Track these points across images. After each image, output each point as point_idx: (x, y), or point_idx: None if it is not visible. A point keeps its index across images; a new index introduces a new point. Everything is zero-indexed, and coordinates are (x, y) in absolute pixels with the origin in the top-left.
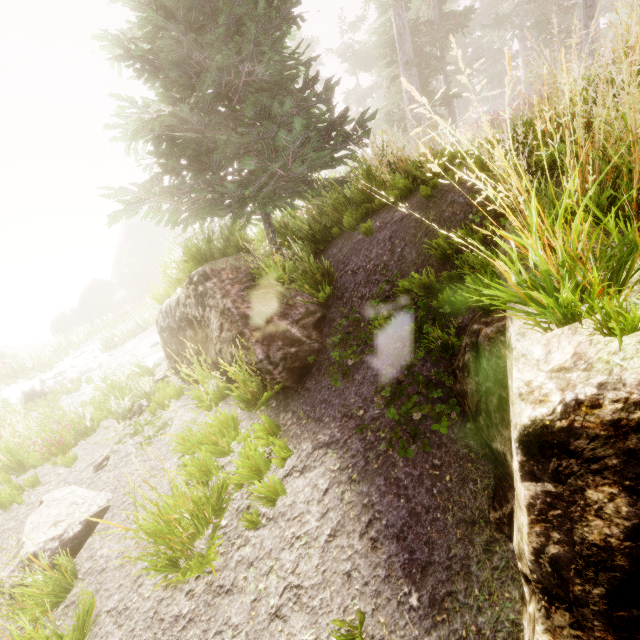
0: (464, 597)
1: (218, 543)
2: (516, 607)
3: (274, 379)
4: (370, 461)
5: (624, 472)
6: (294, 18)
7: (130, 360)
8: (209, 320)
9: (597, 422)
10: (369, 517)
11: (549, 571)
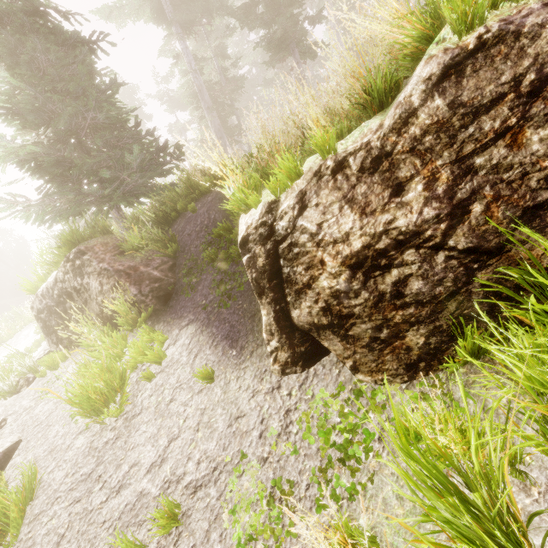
0: (252, 339)
1: (128, 388)
2: None
3: (147, 306)
4: (211, 318)
5: (260, 240)
6: (121, 85)
7: None
8: (88, 285)
9: (252, 229)
10: (213, 339)
11: (256, 285)
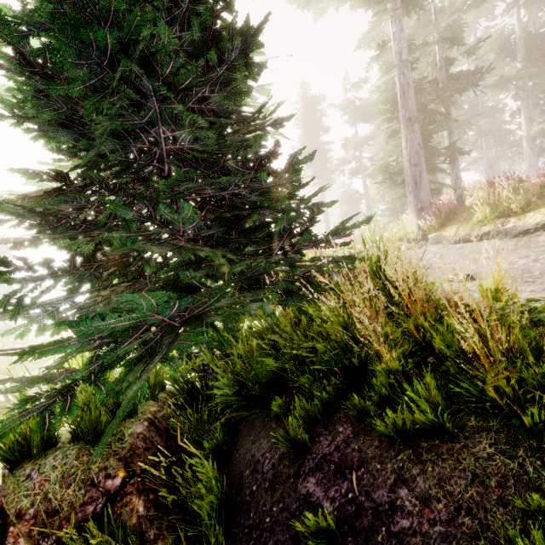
0: None
1: None
2: None
3: None
4: None
5: None
6: (248, 64)
7: None
8: None
9: None
10: None
11: None
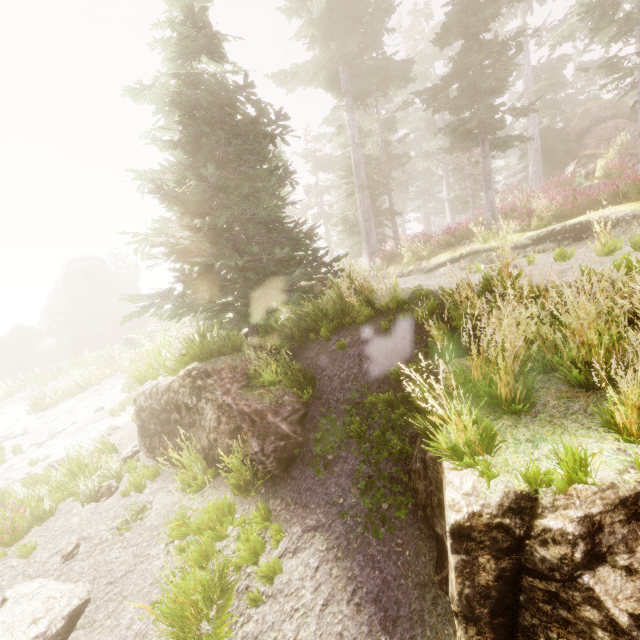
0: (421, 637)
1: (231, 620)
2: (451, 639)
3: (265, 468)
4: (351, 541)
5: (492, 548)
6: (291, 182)
7: (69, 426)
8: (203, 410)
9: (481, 523)
10: (353, 587)
11: (465, 604)
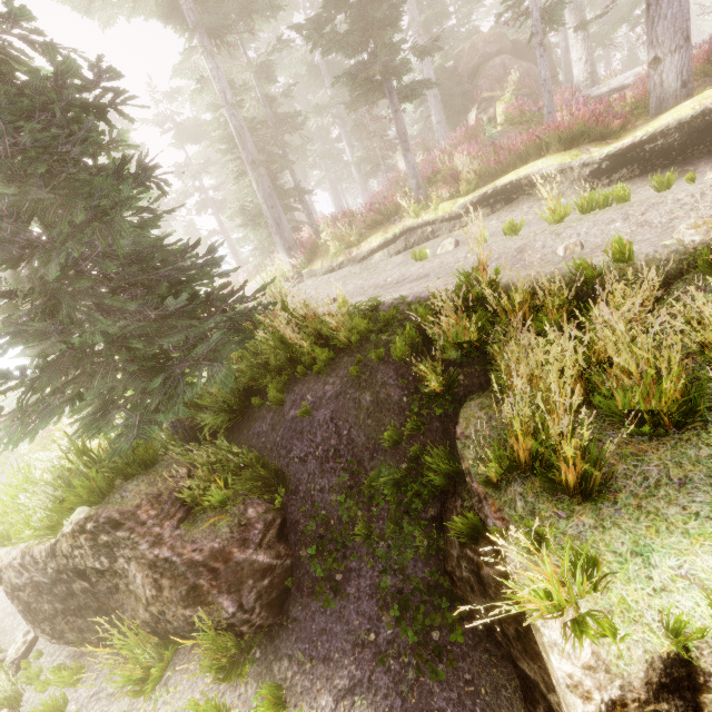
0: None
1: None
2: None
3: (253, 626)
4: (406, 696)
5: None
6: (157, 182)
7: None
8: (125, 572)
9: None
10: None
11: None
